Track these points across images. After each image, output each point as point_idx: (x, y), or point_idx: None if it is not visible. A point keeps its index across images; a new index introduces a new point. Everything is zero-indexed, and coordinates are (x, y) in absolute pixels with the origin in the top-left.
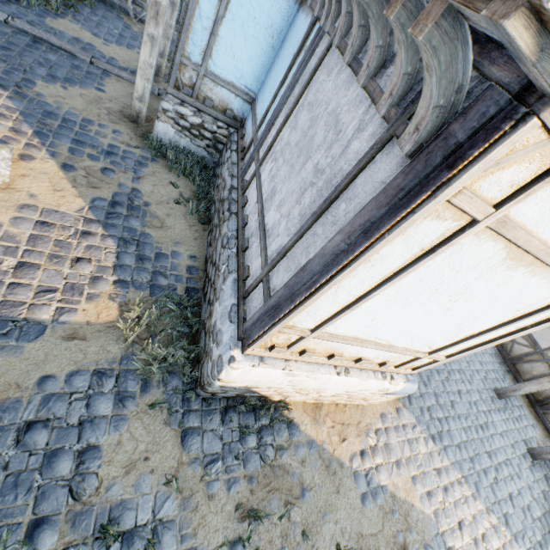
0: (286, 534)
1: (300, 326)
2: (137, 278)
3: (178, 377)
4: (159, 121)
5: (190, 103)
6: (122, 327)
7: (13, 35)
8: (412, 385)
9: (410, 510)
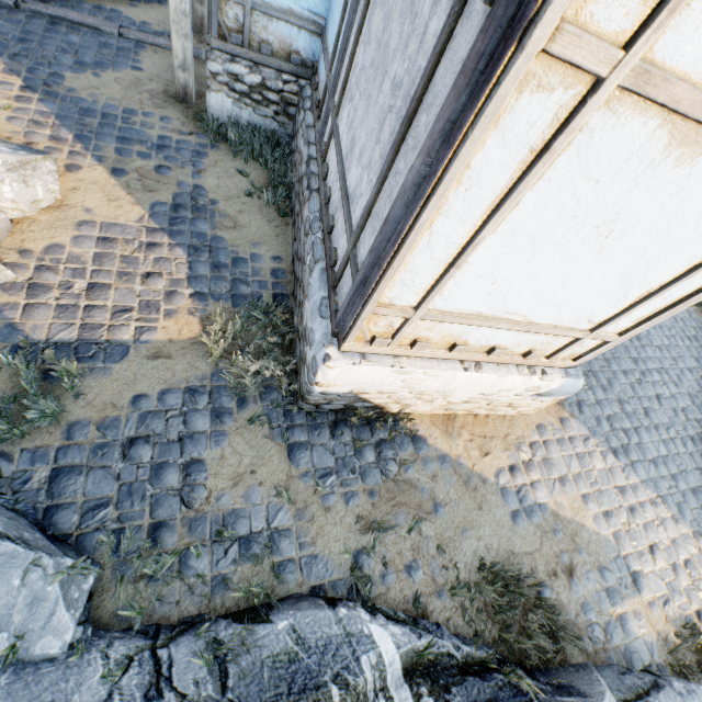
0: (418, 548)
1: (399, 303)
2: (215, 289)
3: (276, 392)
4: (210, 92)
5: (242, 56)
6: (207, 343)
7: (28, 21)
8: (574, 381)
9: (579, 531)
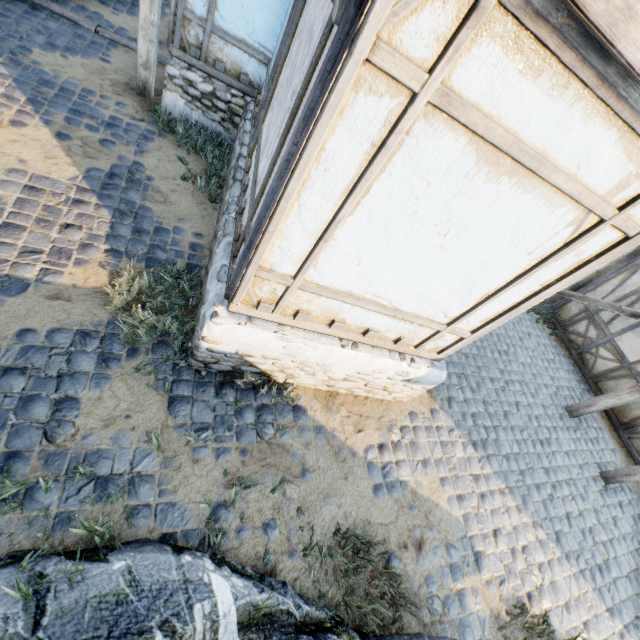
0: (279, 508)
1: (279, 270)
2: (132, 250)
3: (170, 347)
4: (166, 91)
5: (199, 67)
6: (111, 293)
7: (10, 2)
8: (438, 372)
9: (433, 509)
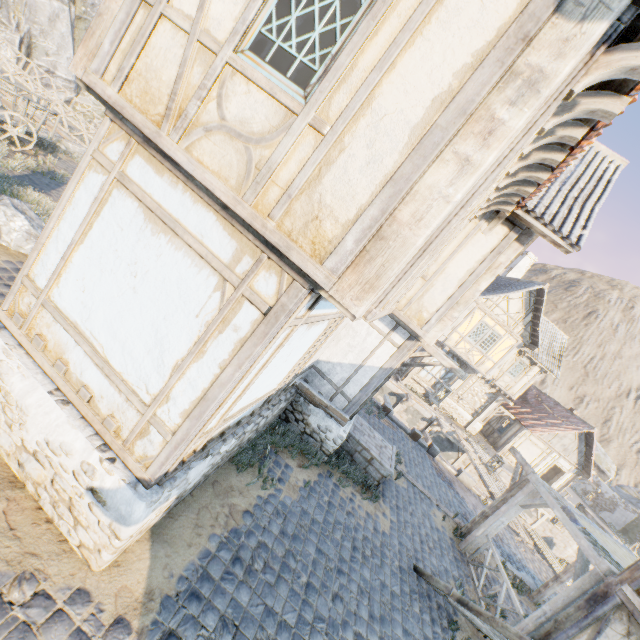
0: None
1: (38, 283)
2: None
3: None
4: None
5: None
6: None
7: None
8: (132, 495)
9: None
